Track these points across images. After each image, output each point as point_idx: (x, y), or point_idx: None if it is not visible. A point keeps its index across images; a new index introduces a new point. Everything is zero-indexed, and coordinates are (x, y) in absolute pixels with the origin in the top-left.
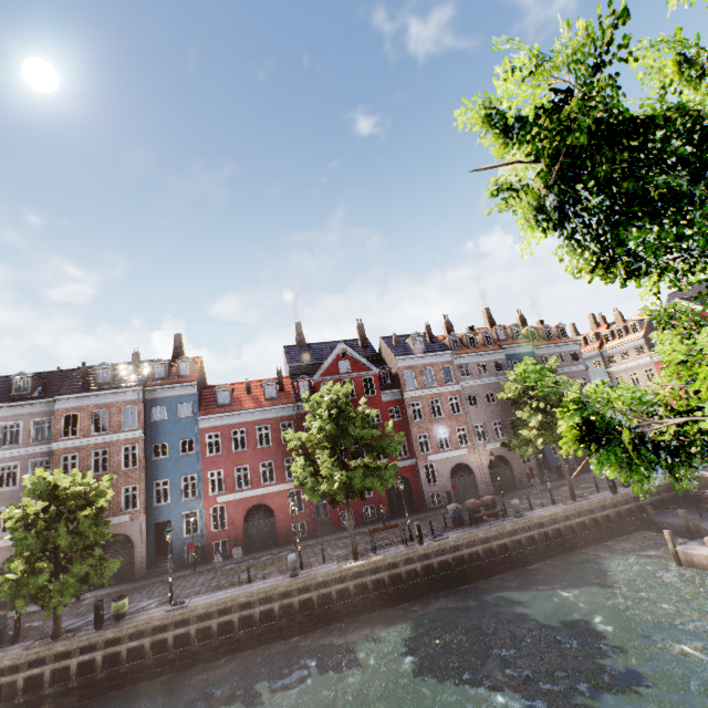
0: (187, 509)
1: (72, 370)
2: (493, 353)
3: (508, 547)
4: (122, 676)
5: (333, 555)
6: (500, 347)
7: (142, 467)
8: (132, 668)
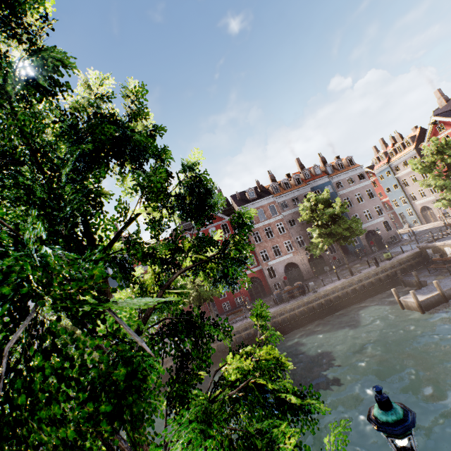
0: None
1: None
2: (302, 189)
3: (305, 311)
4: None
5: None
6: (306, 184)
7: None
8: None
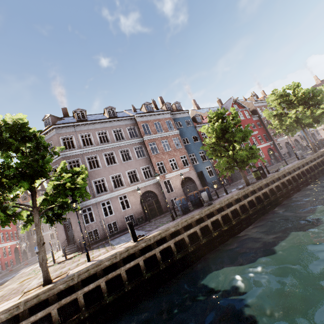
0: (206, 165)
1: (120, 112)
2: None
3: None
4: (287, 192)
5: (293, 161)
6: None
7: (183, 147)
8: (291, 188)
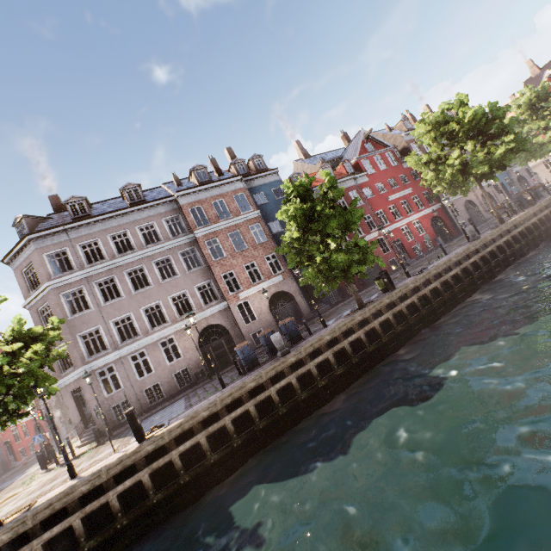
0: None
1: (156, 188)
2: None
3: None
4: (433, 312)
5: (465, 242)
6: None
7: (271, 239)
8: (439, 303)
